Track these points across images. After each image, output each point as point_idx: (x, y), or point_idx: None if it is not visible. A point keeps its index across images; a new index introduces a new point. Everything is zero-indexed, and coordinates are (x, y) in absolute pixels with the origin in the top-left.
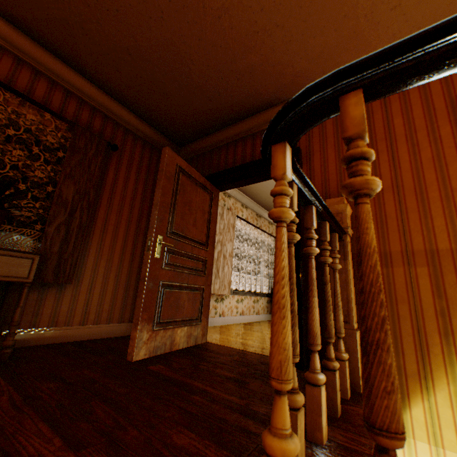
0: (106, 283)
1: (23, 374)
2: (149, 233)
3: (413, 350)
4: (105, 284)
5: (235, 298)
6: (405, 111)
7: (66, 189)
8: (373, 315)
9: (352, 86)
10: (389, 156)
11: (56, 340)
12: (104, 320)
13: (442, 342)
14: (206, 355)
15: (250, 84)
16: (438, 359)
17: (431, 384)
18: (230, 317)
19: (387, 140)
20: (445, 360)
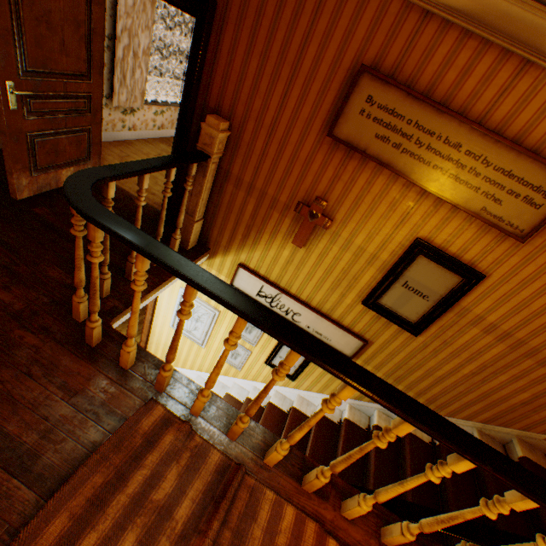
0: None
1: None
2: None
3: (228, 238)
4: None
5: (154, 111)
6: (325, 41)
7: None
8: (92, 292)
9: (92, 223)
10: (284, 92)
11: None
12: None
13: (242, 239)
14: None
15: None
16: (236, 245)
17: (228, 253)
18: (145, 132)
19: (293, 69)
20: (239, 247)
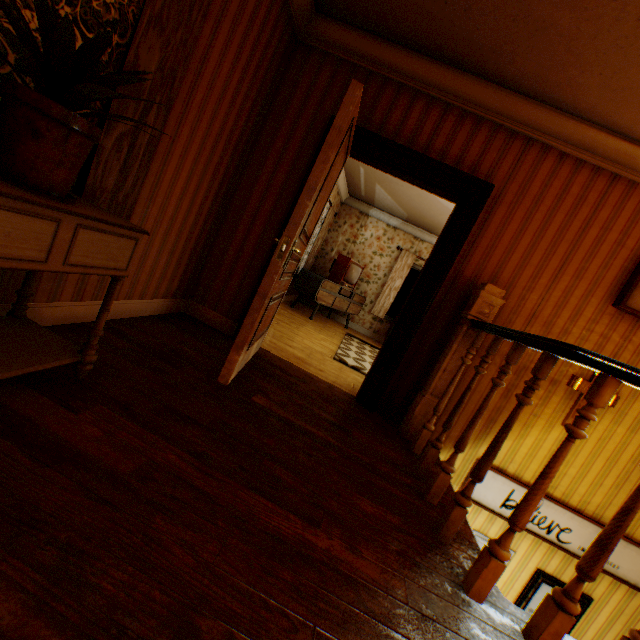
0: (151, 244)
1: (134, 408)
2: (287, 231)
3: (463, 424)
4: (149, 245)
5: None
6: (606, 226)
7: (145, 54)
8: (617, 538)
9: None
10: (559, 265)
11: (79, 319)
12: (138, 295)
13: (484, 425)
14: (285, 380)
15: (518, 41)
16: (475, 434)
17: None
18: None
19: (570, 246)
20: (478, 435)
